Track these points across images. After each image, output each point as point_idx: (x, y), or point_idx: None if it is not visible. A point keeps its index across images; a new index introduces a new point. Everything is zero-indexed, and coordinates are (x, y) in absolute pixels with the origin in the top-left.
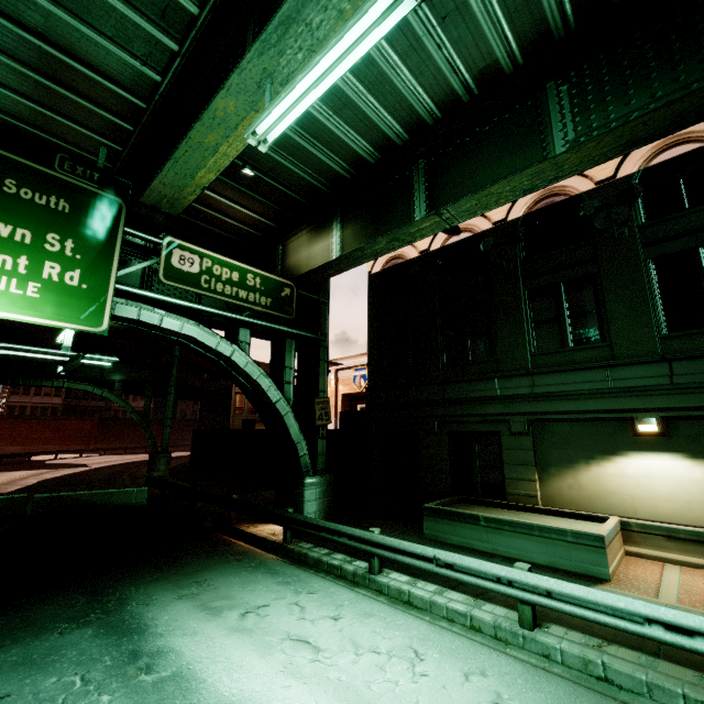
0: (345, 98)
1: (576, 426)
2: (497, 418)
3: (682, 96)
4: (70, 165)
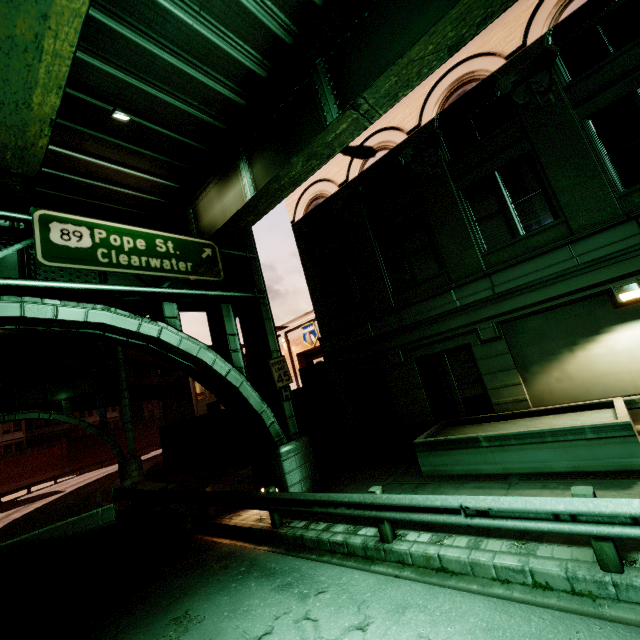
0: None
1: (549, 315)
2: (463, 330)
3: None
4: None
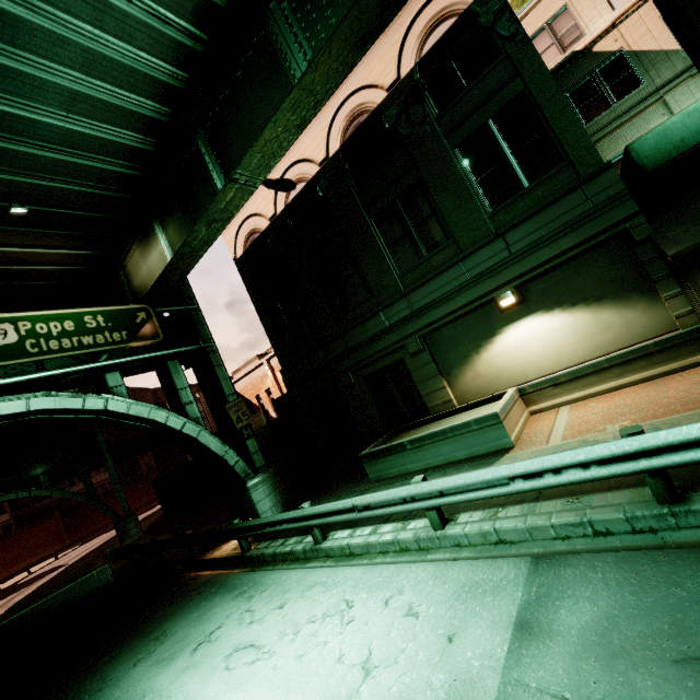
0: (67, 91)
1: (458, 324)
2: (395, 347)
3: None
4: None
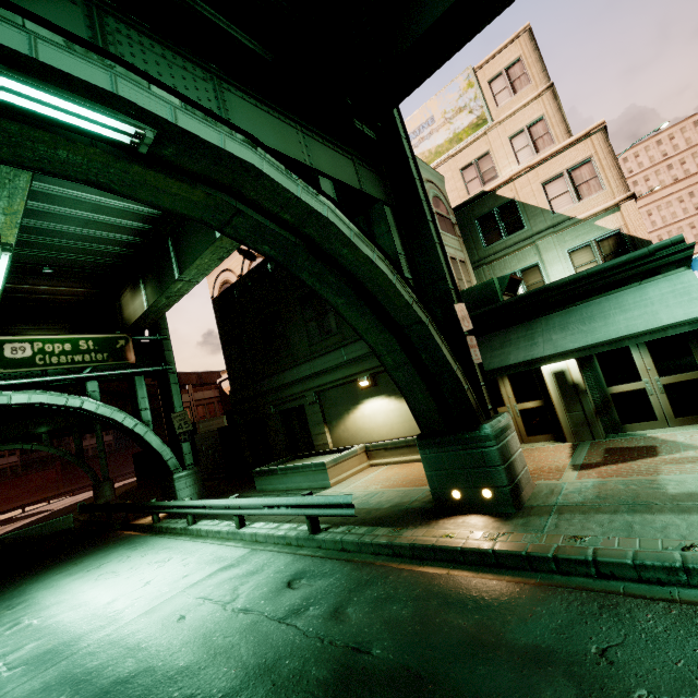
0: (83, 220)
1: (339, 390)
2: (300, 395)
3: None
4: None
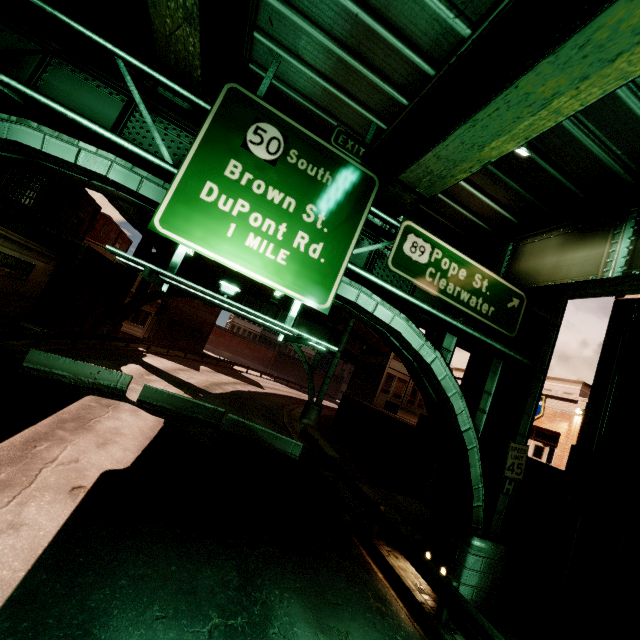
0: None
1: None
2: None
3: None
4: (344, 139)
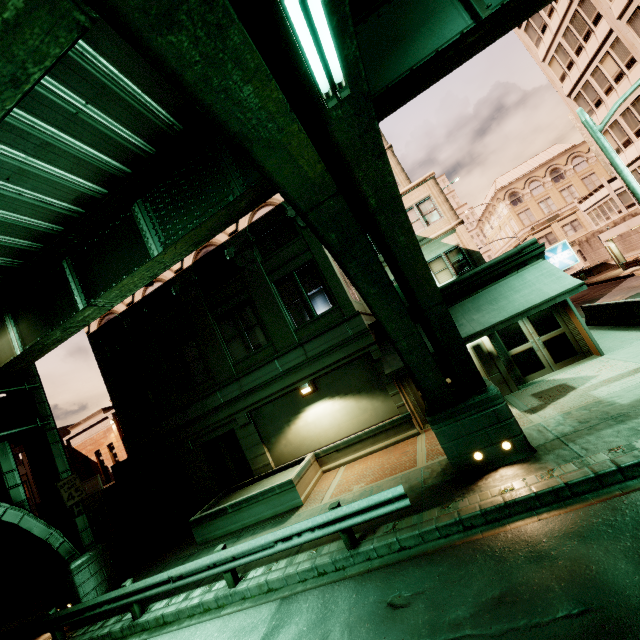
0: None
1: (275, 403)
2: (228, 420)
3: (203, 222)
4: None
